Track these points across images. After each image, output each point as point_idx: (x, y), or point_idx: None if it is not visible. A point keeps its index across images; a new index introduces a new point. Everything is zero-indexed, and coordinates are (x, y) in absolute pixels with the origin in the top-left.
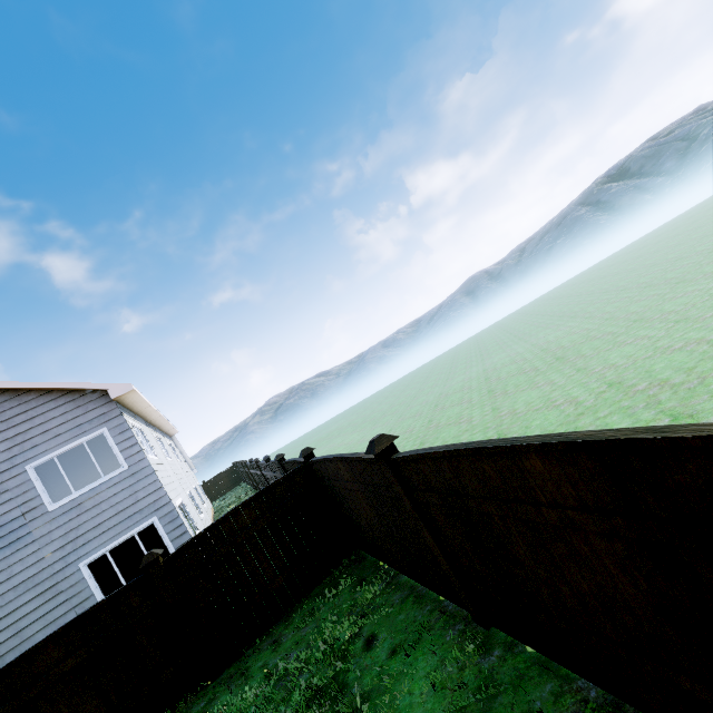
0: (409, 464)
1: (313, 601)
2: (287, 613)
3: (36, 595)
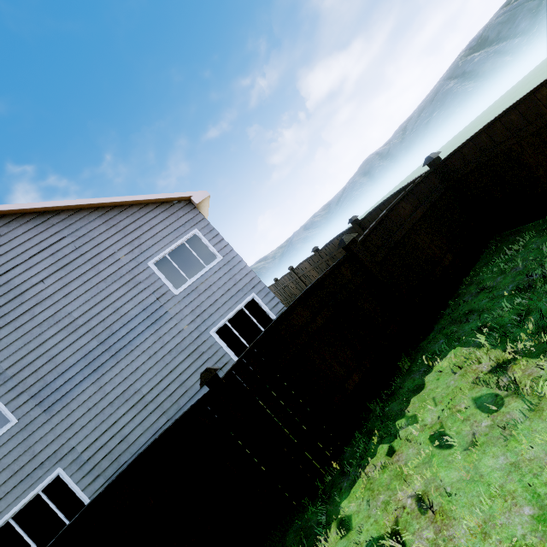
0: None
1: (489, 265)
2: (465, 282)
3: (186, 356)
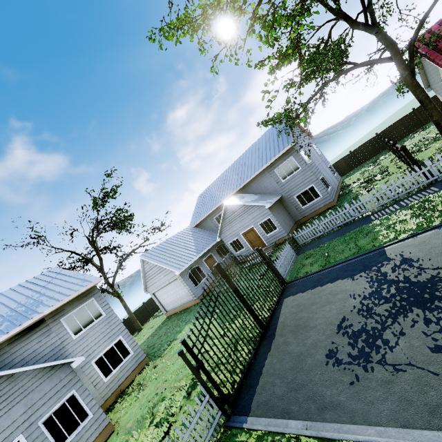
0: (419, 107)
1: None
2: None
3: (327, 168)
